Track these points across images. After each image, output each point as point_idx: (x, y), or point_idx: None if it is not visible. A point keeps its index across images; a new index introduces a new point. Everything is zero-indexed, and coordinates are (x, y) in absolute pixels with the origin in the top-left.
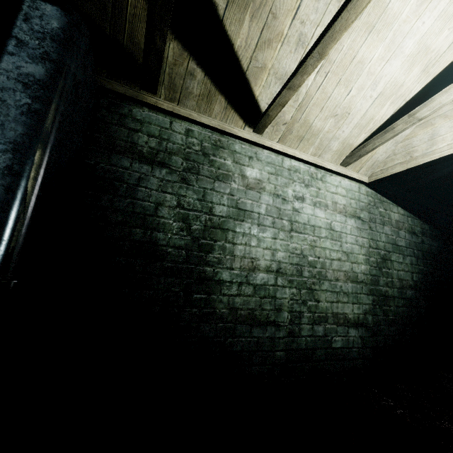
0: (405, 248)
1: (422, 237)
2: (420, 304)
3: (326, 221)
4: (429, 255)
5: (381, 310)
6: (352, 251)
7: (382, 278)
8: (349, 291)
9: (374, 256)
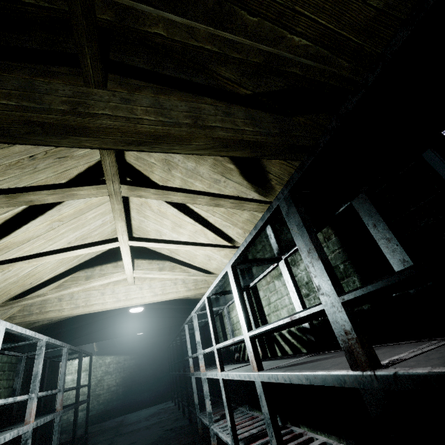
0: (113, 371)
1: (124, 362)
2: (120, 390)
3: (72, 378)
4: (128, 368)
5: (96, 400)
6: (83, 384)
7: (98, 388)
8: (80, 399)
9: (94, 381)
